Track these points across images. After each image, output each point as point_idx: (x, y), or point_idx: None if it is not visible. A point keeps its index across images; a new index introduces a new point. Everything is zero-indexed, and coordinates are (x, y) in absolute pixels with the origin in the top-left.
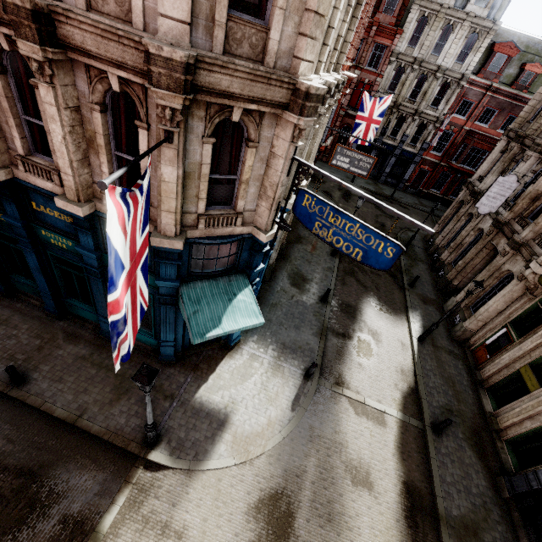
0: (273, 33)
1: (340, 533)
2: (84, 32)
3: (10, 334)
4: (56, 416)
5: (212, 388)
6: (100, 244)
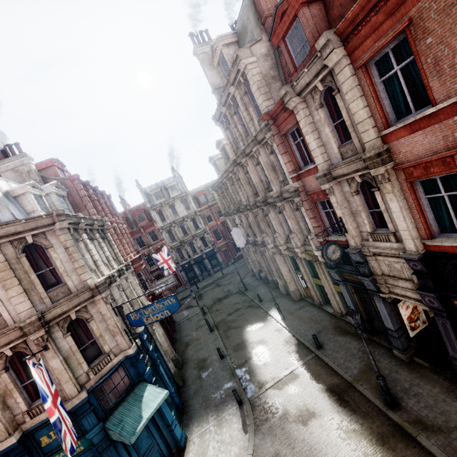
0: (69, 283)
1: None
2: None
3: None
4: None
5: None
6: (36, 456)
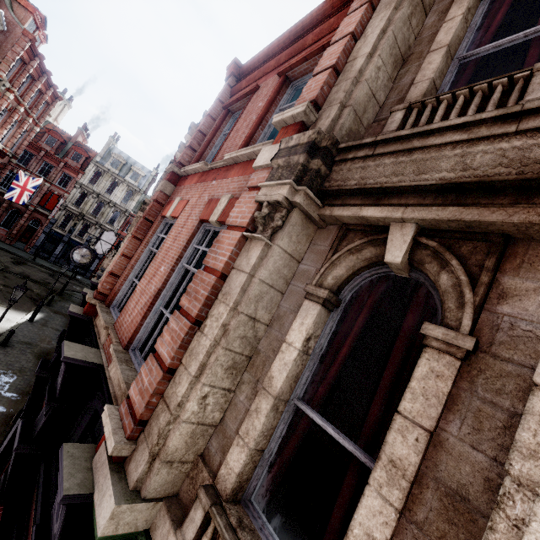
0: None
1: None
2: None
3: None
4: None
5: None
6: None
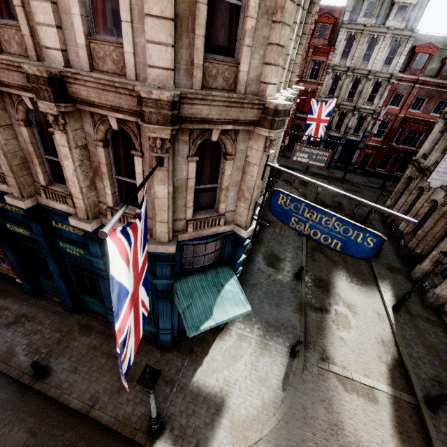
0: (243, 66)
1: None
2: (88, 88)
3: (36, 330)
4: (72, 407)
5: (207, 371)
6: (106, 251)
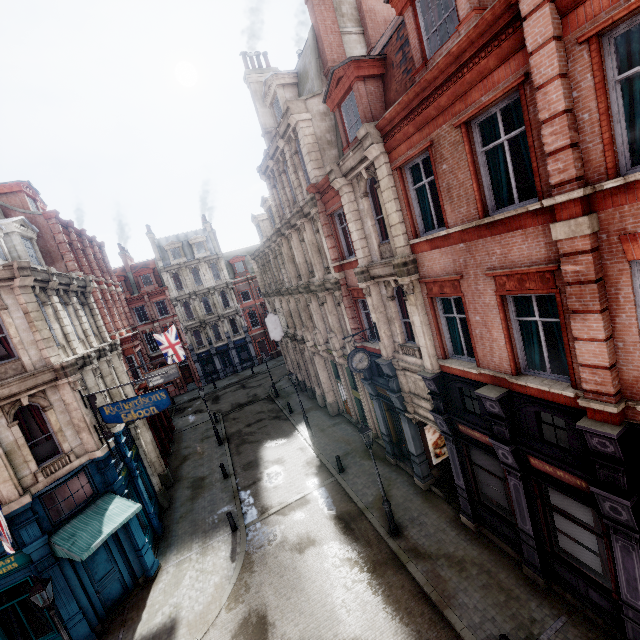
0: (24, 358)
1: (303, 587)
2: None
3: None
4: None
5: (150, 618)
6: None
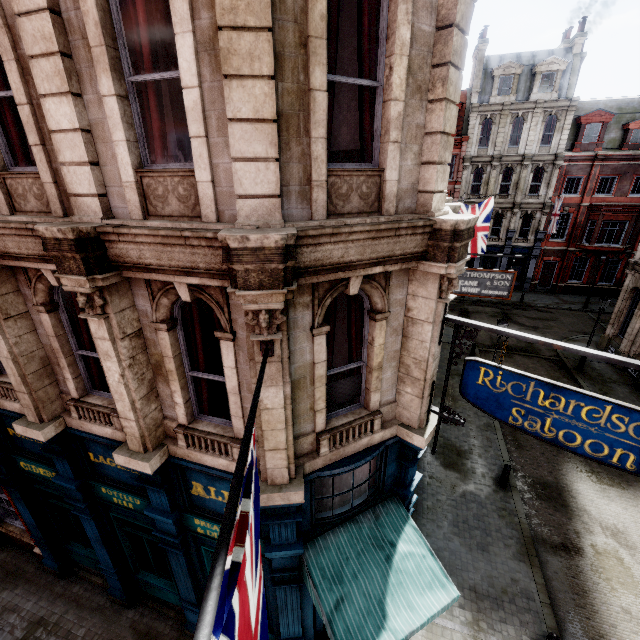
0: (389, 173)
1: None
2: (140, 245)
3: None
4: None
5: None
6: (178, 499)
